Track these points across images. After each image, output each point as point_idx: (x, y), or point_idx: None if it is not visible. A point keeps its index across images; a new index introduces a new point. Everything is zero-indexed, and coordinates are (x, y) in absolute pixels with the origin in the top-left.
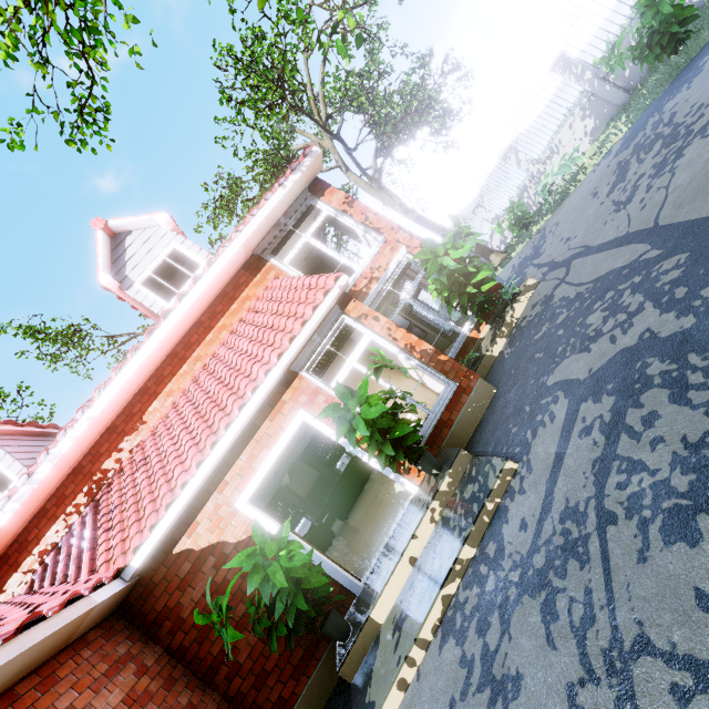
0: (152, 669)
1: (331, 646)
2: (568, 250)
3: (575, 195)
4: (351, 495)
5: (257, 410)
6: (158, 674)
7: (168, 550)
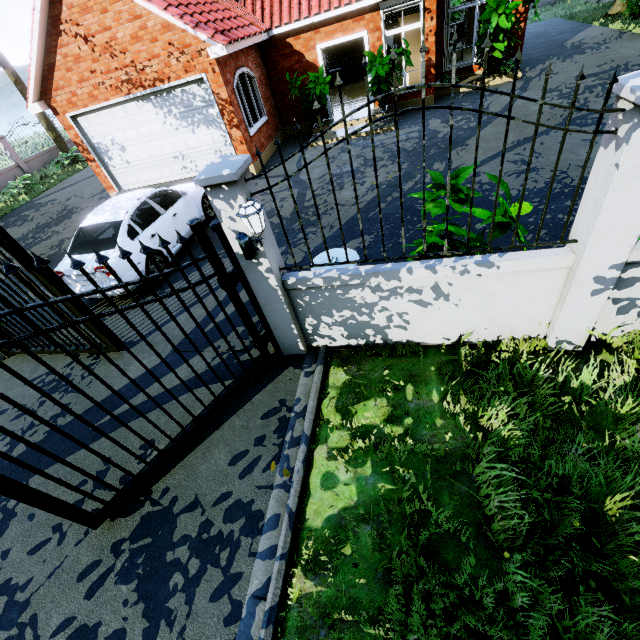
0: (264, 76)
1: (312, 123)
2: (538, 81)
3: (637, 44)
4: (356, 77)
5: (352, 10)
6: (265, 79)
7: (285, 37)
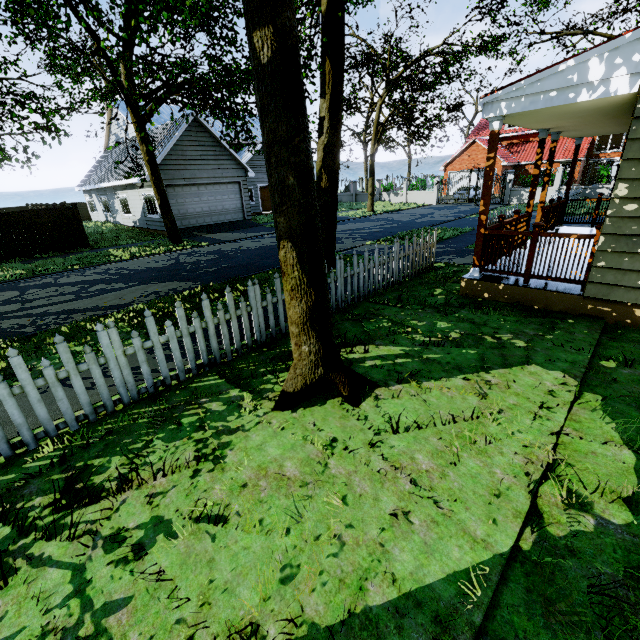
0: None
1: None
2: None
3: None
4: None
5: None
6: None
7: (524, 165)
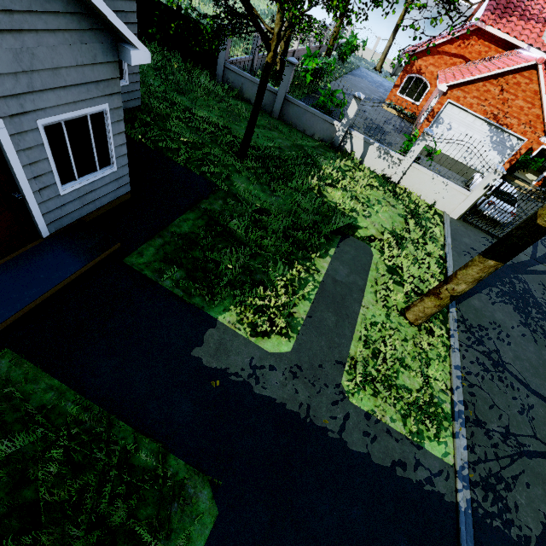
0: None
1: None
2: None
3: None
4: None
5: None
6: None
7: None
